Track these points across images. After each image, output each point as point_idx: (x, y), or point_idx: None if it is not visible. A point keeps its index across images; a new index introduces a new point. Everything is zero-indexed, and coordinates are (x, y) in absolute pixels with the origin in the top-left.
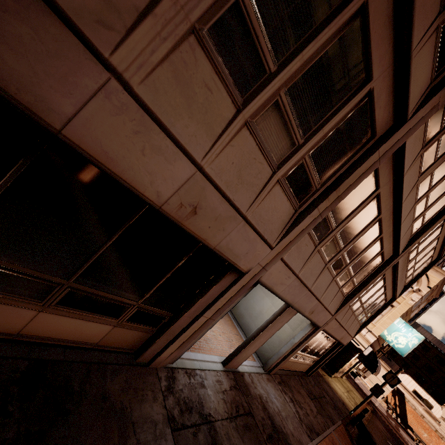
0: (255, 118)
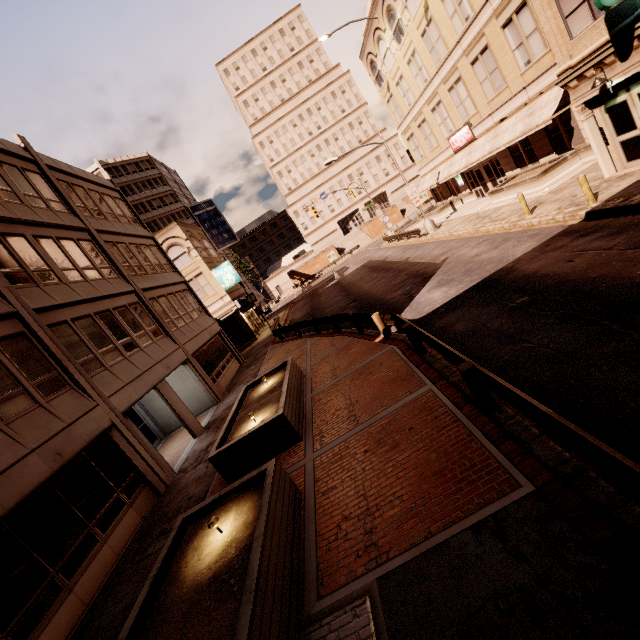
0: (4, 419)
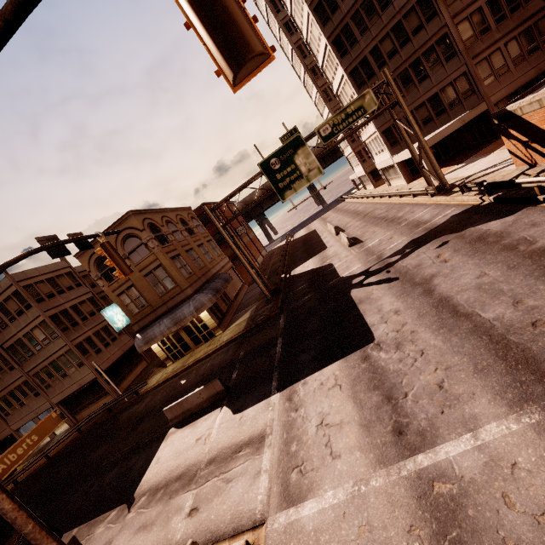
0: None
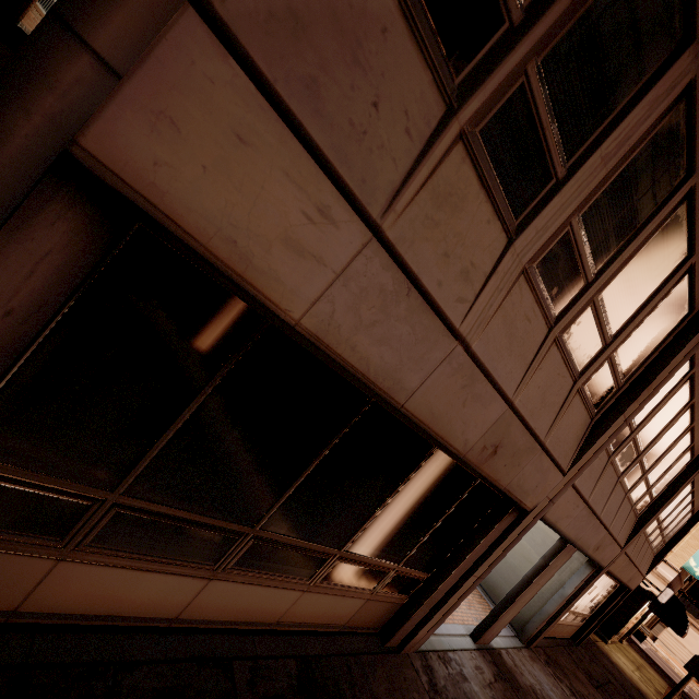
0: (564, 331)
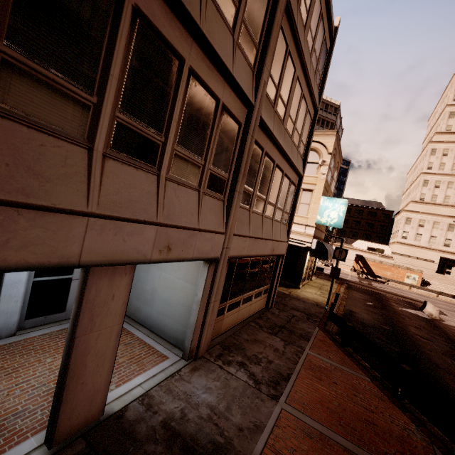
0: None
